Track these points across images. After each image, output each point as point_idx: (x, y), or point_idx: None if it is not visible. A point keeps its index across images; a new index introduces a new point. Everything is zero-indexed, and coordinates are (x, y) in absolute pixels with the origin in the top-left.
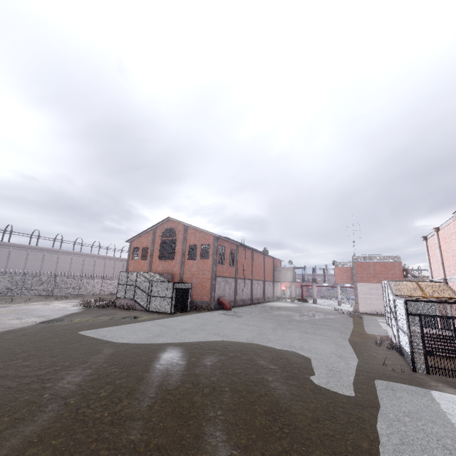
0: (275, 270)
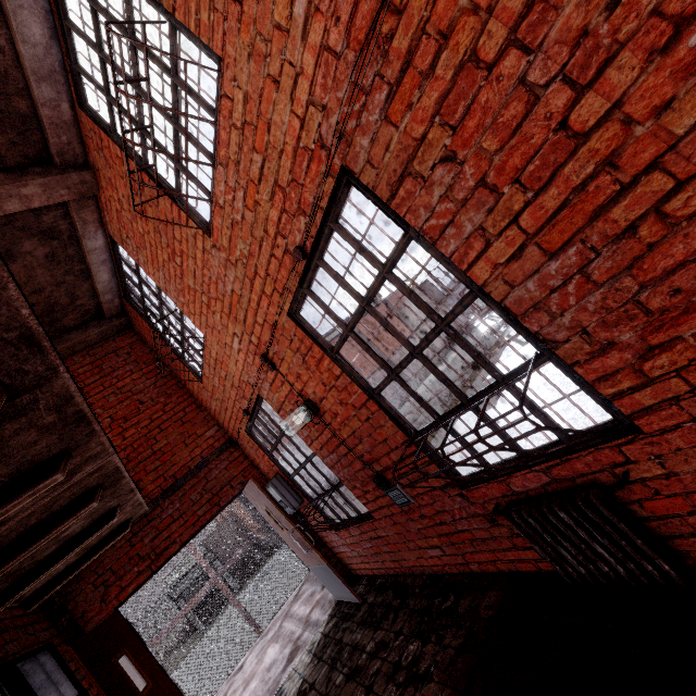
0: (404, 313)
